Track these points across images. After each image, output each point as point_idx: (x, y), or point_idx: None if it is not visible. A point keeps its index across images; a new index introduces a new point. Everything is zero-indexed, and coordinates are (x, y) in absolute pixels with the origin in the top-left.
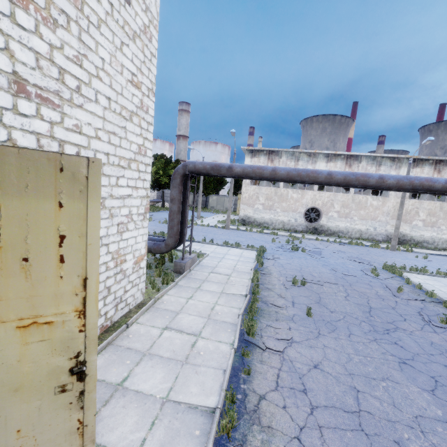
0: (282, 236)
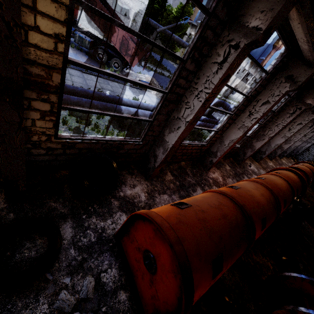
0: (231, 104)
